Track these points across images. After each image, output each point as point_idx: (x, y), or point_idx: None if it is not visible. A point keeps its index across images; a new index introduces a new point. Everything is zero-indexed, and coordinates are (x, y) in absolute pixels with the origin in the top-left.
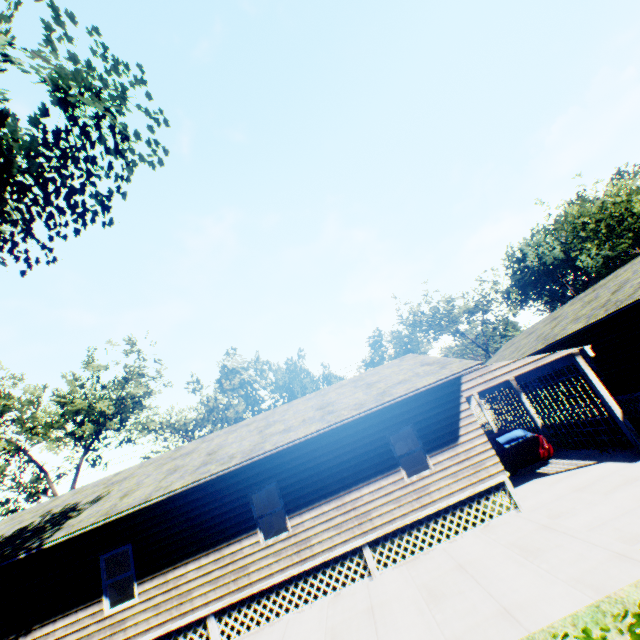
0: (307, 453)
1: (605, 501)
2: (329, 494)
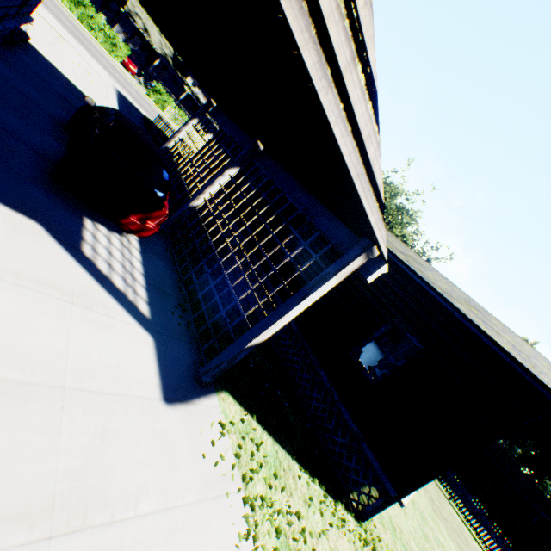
0: None
1: None
2: None
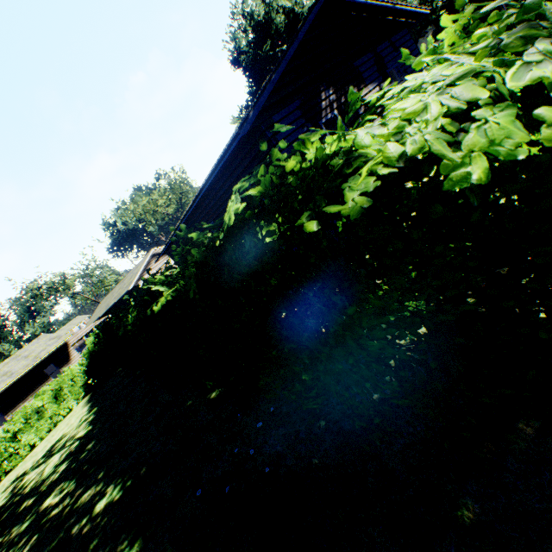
0: (7, 392)
1: None
2: (24, 400)
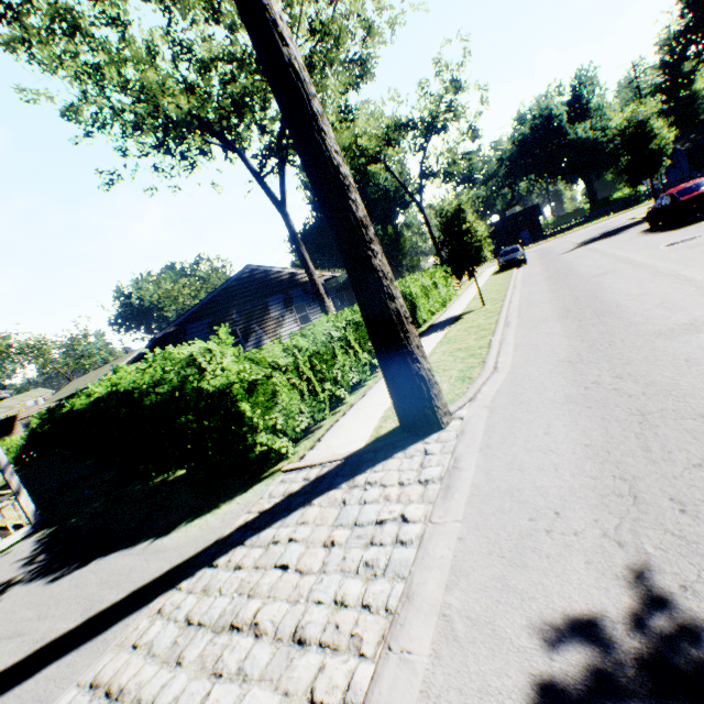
0: None
1: None
2: None
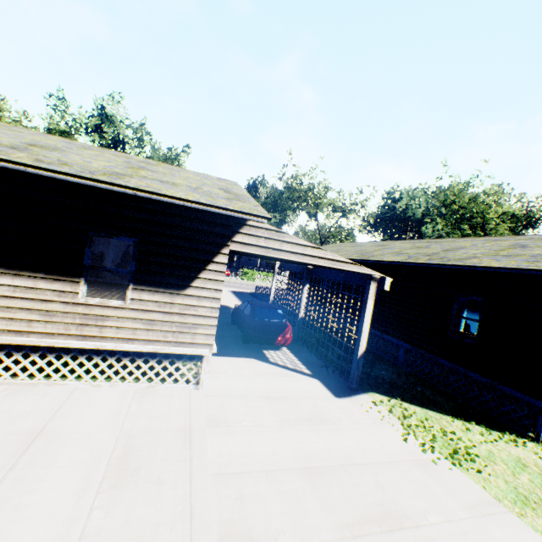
0: None
1: (273, 434)
2: None
